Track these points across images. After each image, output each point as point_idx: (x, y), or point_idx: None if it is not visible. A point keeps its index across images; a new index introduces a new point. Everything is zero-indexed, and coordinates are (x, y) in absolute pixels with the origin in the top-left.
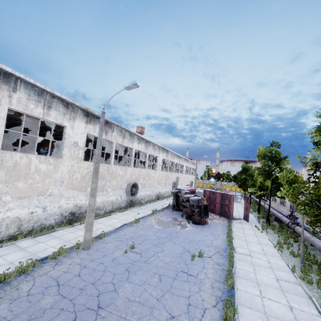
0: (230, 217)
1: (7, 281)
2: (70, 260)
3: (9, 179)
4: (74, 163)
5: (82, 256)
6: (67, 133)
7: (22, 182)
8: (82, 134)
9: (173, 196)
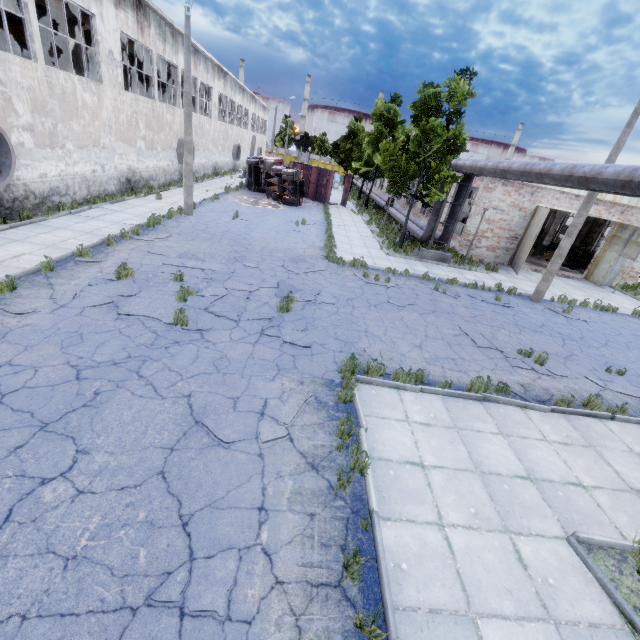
0: (327, 202)
1: (153, 227)
2: (186, 220)
3: (64, 117)
4: (117, 95)
5: (194, 219)
6: (99, 30)
7: (76, 123)
8: (114, 34)
9: (248, 169)
